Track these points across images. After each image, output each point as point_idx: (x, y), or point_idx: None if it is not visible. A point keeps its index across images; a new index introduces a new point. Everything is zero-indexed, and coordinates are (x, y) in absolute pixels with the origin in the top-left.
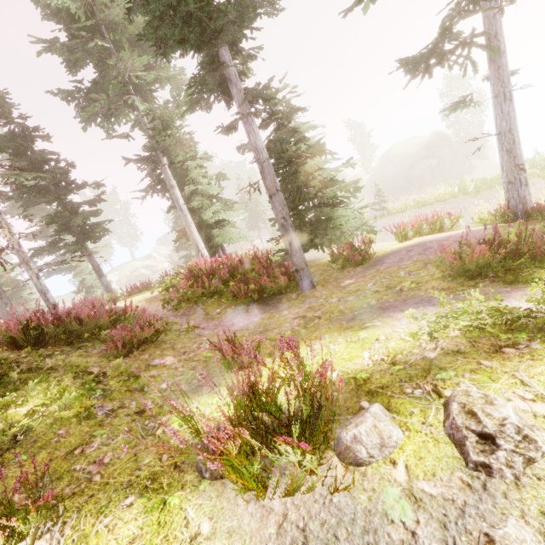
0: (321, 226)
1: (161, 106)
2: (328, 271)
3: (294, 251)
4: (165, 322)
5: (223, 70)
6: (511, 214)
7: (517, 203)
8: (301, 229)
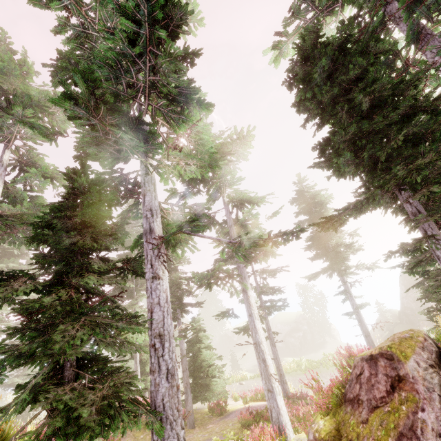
0: (204, 389)
1: (146, 312)
2: (205, 417)
3: (188, 403)
4: (119, 438)
5: (176, 320)
6: (283, 397)
7: (284, 392)
8: (195, 388)
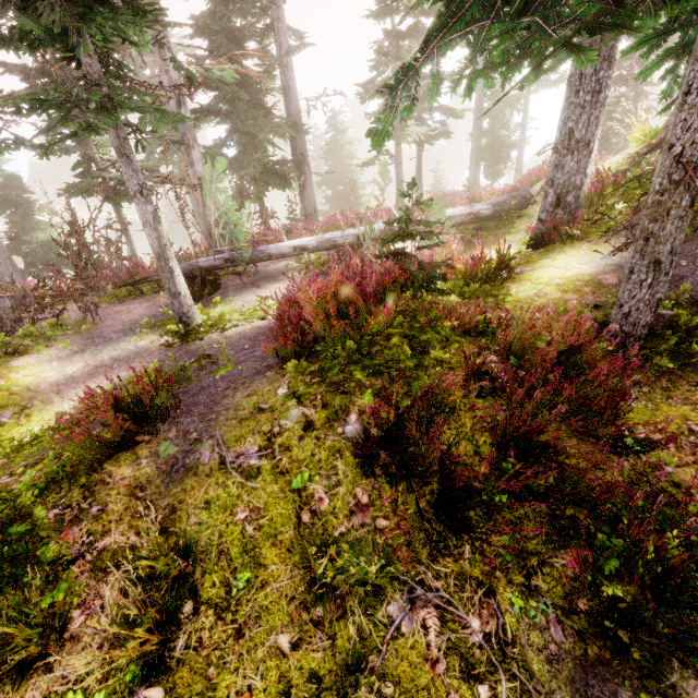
0: None
1: None
2: None
3: None
4: None
5: None
6: None
7: None
8: None
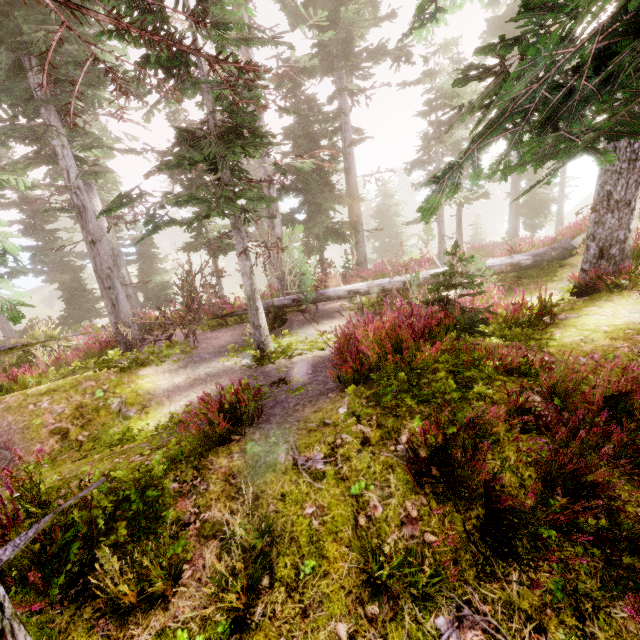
0: None
1: None
2: None
3: None
4: None
5: None
6: None
7: None
8: None
